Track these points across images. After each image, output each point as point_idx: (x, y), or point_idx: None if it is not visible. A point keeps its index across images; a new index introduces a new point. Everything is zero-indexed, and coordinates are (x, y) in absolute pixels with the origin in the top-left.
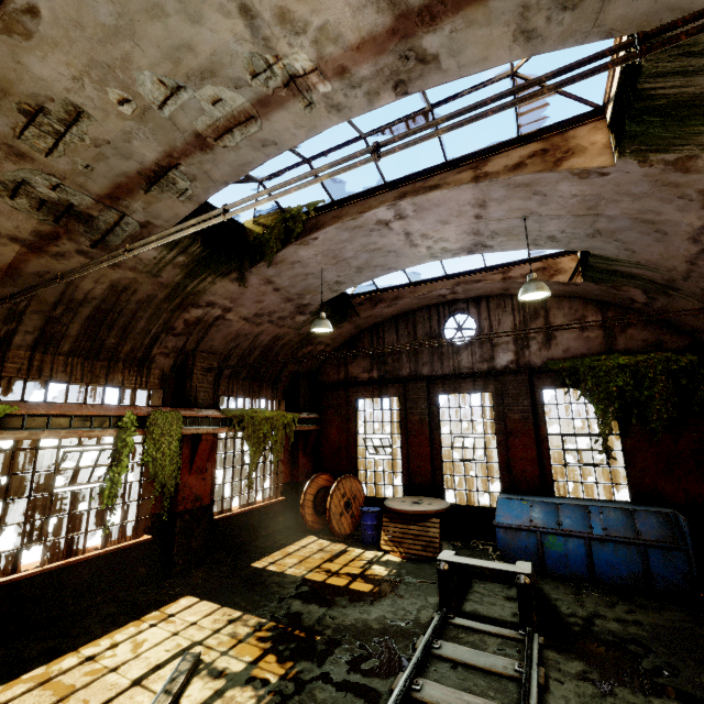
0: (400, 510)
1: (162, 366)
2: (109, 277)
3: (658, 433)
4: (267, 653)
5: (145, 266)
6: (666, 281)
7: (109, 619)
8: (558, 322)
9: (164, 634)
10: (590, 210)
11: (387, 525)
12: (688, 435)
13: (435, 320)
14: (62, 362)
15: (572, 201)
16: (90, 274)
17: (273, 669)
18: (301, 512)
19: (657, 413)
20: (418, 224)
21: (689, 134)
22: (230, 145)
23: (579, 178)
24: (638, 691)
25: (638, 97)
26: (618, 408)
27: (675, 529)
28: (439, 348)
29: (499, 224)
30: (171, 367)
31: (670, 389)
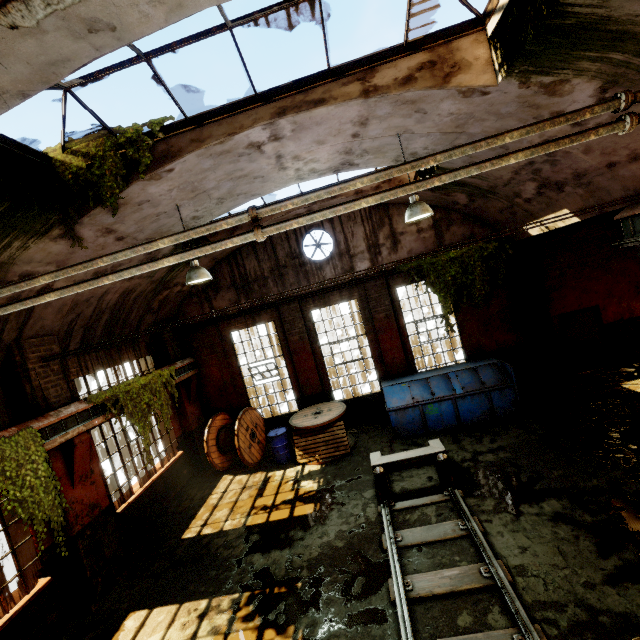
0: (310, 427)
1: None
2: None
3: (480, 306)
4: (263, 631)
5: None
6: (489, 187)
7: None
8: (400, 228)
9: None
10: (457, 128)
11: (299, 441)
12: (495, 302)
13: (293, 240)
14: None
15: (446, 120)
16: None
17: None
18: (209, 459)
19: (478, 291)
20: (293, 146)
21: (573, 58)
22: (23, 24)
23: (462, 97)
24: (532, 502)
25: (554, 12)
26: (454, 293)
27: (504, 373)
28: (303, 267)
29: (373, 143)
30: None
31: (485, 272)
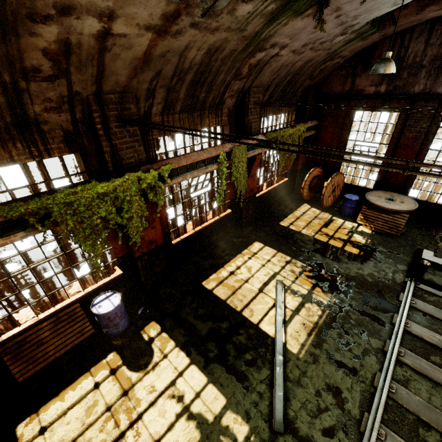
0: (381, 207)
1: (228, 106)
2: (207, 43)
3: None
4: (315, 286)
5: (237, 23)
6: None
7: (227, 251)
8: None
9: (258, 265)
10: None
11: (365, 210)
12: None
13: None
14: (177, 119)
15: None
16: (195, 44)
17: (322, 296)
18: (302, 191)
19: None
20: None
21: None
22: None
23: None
24: None
25: None
26: None
27: None
28: None
29: None
30: (233, 105)
31: None
